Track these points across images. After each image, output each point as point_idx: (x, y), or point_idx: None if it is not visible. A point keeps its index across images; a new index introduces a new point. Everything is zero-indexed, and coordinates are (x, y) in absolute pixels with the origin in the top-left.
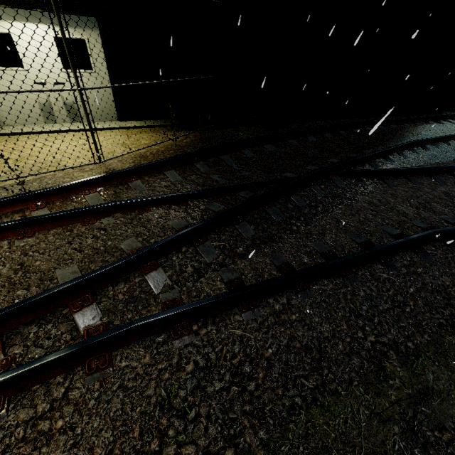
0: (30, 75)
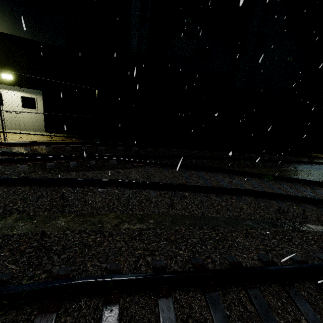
0: (5, 109)
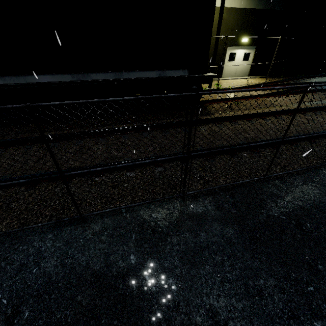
0: (234, 63)
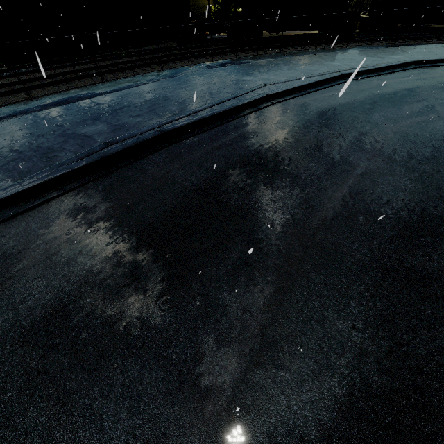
0: None
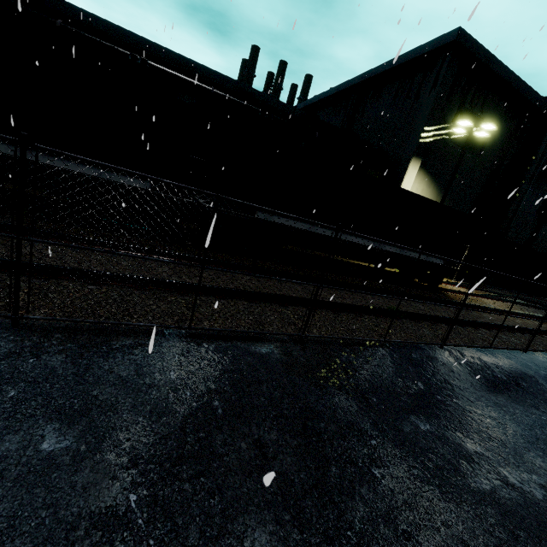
0: None
